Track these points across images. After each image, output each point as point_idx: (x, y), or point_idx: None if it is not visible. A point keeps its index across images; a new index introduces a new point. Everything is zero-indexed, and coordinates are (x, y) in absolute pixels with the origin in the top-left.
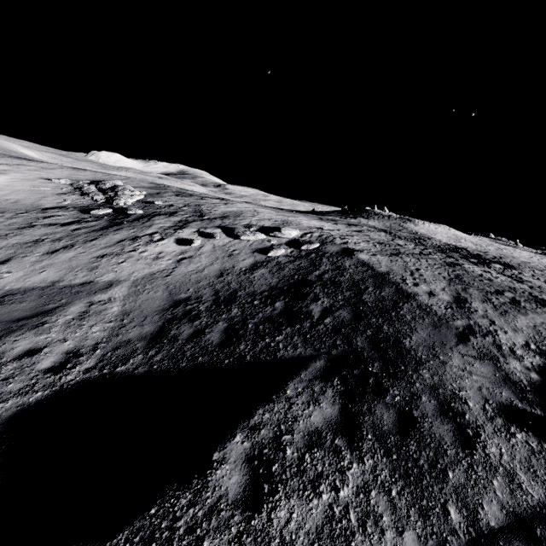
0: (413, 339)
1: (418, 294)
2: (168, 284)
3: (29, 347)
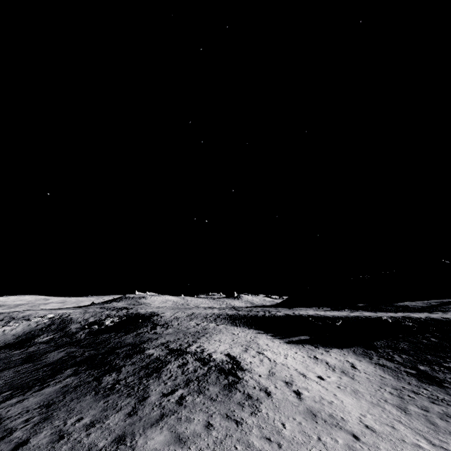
0: (71, 325)
1: (79, 319)
2: (11, 334)
3: None
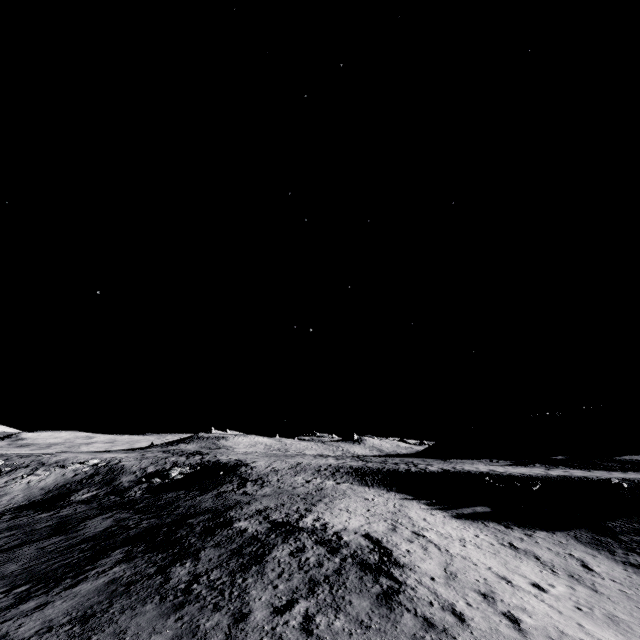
0: (122, 476)
1: (133, 468)
2: (39, 487)
3: (3, 504)
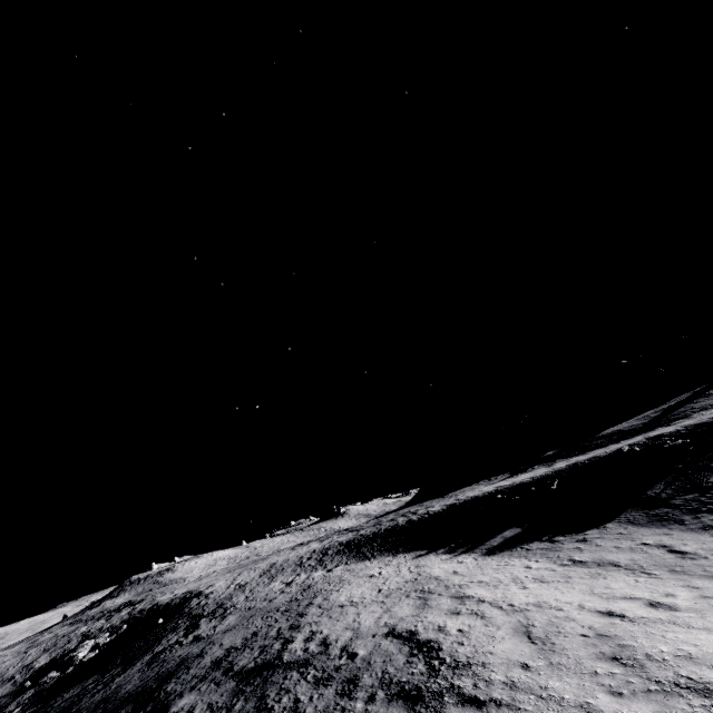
0: None
1: (9, 672)
2: None
3: None
